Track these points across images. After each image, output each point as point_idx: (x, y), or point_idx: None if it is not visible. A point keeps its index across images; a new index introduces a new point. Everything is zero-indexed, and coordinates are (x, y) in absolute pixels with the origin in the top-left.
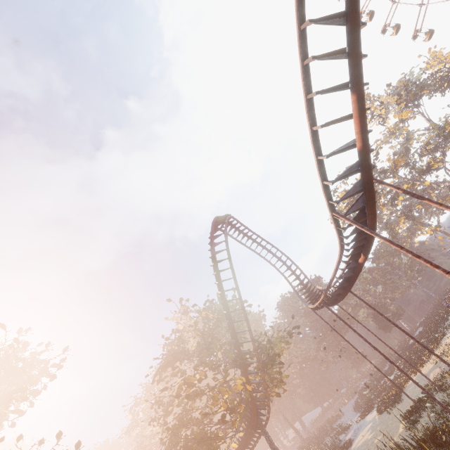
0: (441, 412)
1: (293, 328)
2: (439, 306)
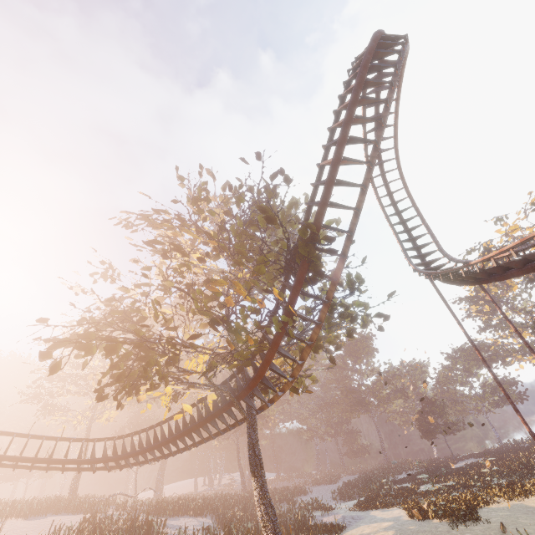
0: None
1: (377, 315)
2: (518, 448)
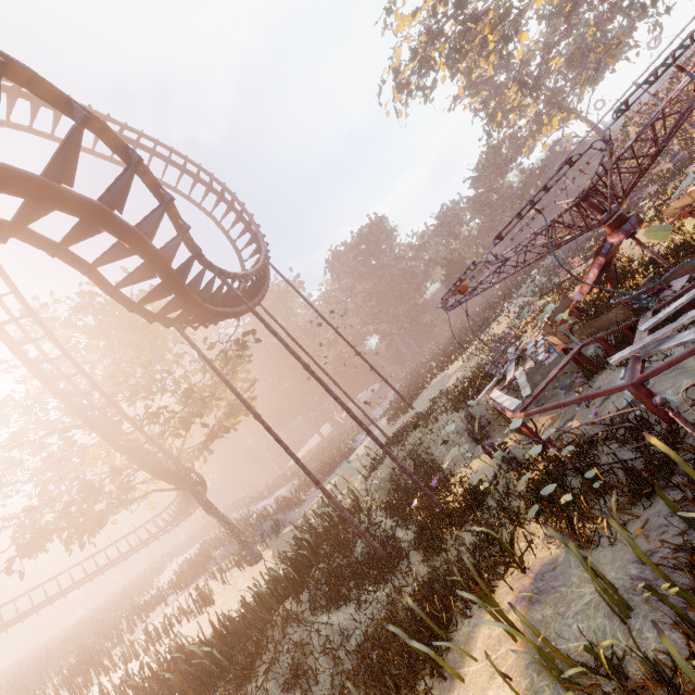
0: (402, 460)
1: (245, 335)
2: None
